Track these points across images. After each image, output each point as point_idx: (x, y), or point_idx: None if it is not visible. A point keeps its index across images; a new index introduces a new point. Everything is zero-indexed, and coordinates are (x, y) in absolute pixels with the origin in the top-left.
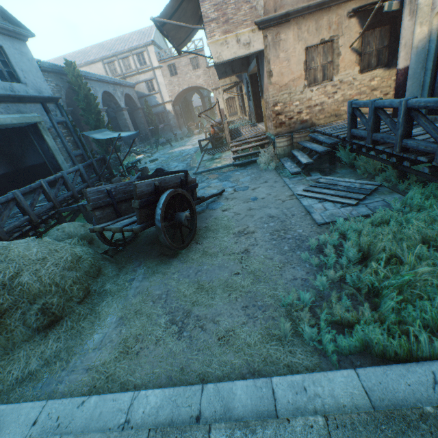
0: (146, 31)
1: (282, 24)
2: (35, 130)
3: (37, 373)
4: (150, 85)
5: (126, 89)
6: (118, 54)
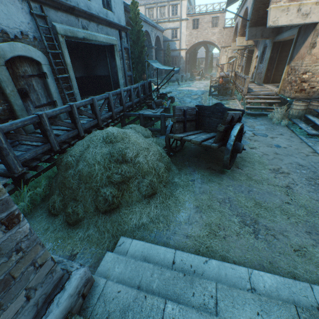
0: None
1: None
2: (110, 50)
3: (147, 225)
4: (174, 33)
5: (158, 32)
6: (158, 2)
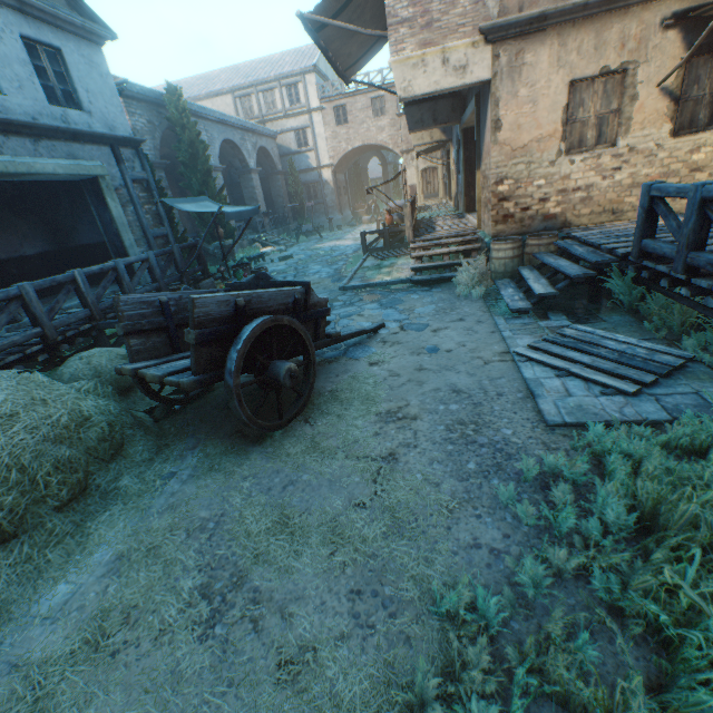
0: (307, 51)
1: (531, 36)
2: (94, 188)
3: None
4: (301, 137)
5: (263, 140)
6: (258, 84)
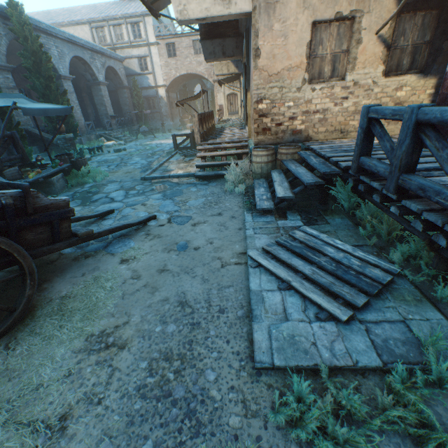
0: None
1: None
2: None
3: None
4: (143, 63)
5: (111, 62)
6: (109, 19)
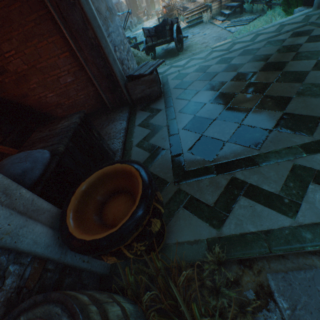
0: None
1: None
2: None
3: None
4: None
5: None
6: None
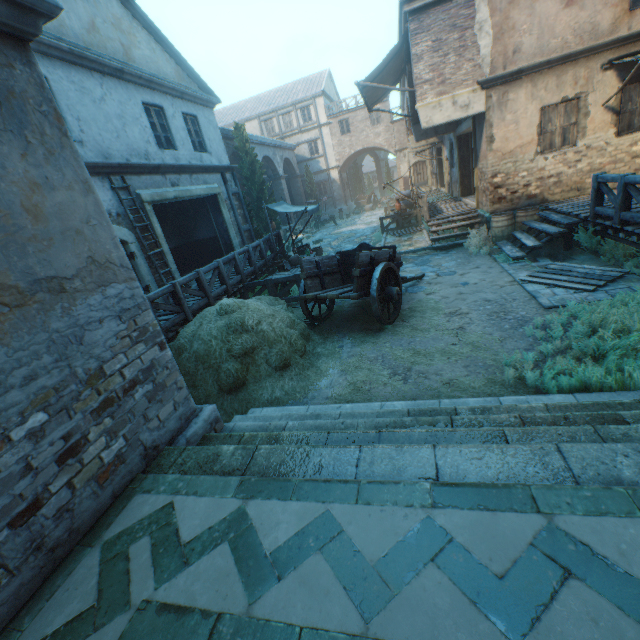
0: (314, 79)
1: (512, 83)
2: (213, 202)
3: (282, 399)
4: (313, 147)
5: (286, 153)
6: (278, 109)
